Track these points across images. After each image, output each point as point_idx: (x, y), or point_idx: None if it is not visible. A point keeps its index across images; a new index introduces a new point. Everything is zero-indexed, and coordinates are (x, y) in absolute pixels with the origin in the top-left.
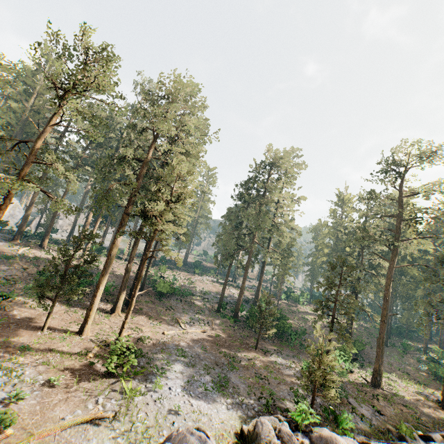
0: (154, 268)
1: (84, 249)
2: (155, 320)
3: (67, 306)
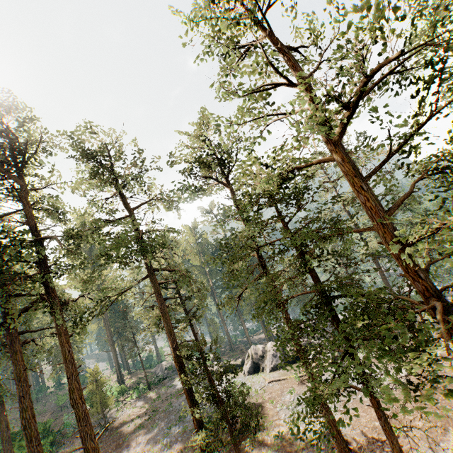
0: None
1: None
2: None
3: None
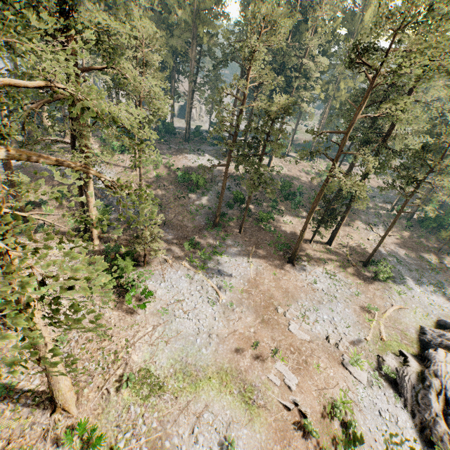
0: (311, 160)
1: (271, 158)
2: (352, 225)
3: (297, 218)
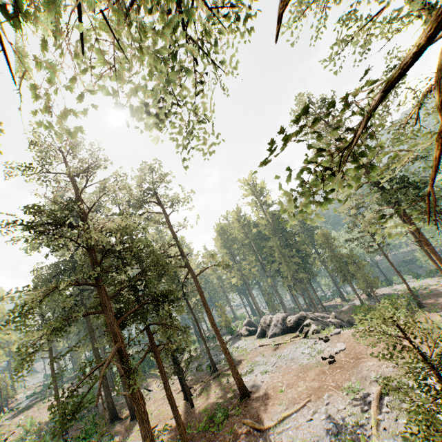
0: None
1: None
2: None
3: (127, 441)
